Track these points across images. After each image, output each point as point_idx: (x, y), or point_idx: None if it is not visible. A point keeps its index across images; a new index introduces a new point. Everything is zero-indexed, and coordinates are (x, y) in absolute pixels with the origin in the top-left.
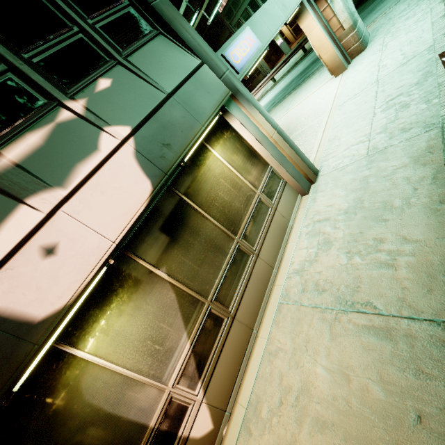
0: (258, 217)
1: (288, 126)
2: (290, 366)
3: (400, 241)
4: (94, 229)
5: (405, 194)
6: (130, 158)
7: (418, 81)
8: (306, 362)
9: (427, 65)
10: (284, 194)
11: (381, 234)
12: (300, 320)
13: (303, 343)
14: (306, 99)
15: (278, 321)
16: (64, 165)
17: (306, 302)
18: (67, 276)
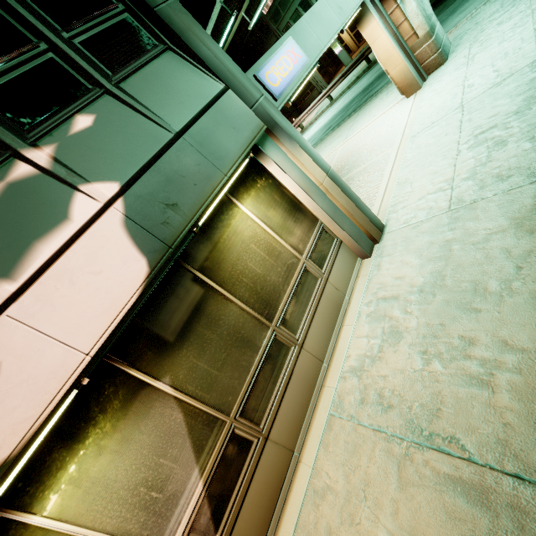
0: (302, 293)
1: (347, 160)
2: (342, 518)
3: (498, 346)
4: (58, 337)
5: (504, 273)
6: (116, 229)
7: (519, 108)
8: (364, 518)
9: (530, 86)
10: (338, 258)
11: (470, 331)
12: (356, 447)
13: (360, 485)
14: (369, 124)
15: (327, 443)
16: (14, 245)
17: (366, 420)
18: (11, 414)
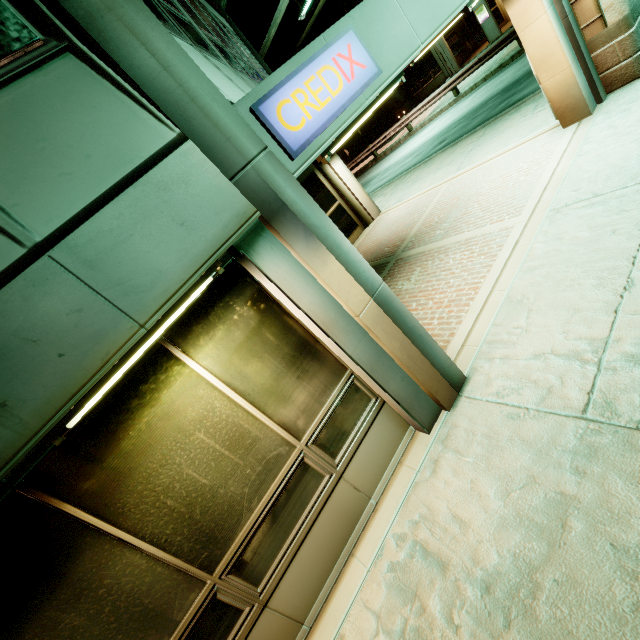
0: (287, 506)
1: (448, 212)
2: None
3: None
4: None
5: None
6: None
7: None
8: None
9: None
10: (370, 433)
11: None
12: None
13: None
14: (495, 158)
15: None
16: None
17: None
18: None
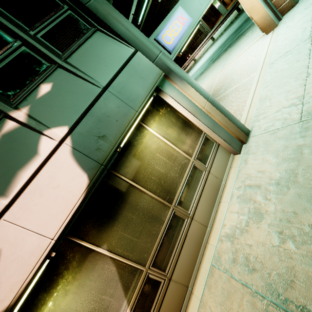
0: (192, 182)
1: (224, 82)
2: None
3: None
4: (34, 230)
5: None
6: (67, 157)
7: None
8: None
9: None
10: (216, 156)
11: None
12: (230, 293)
13: None
14: (239, 56)
15: (210, 285)
16: (6, 174)
17: (237, 275)
18: (9, 279)
